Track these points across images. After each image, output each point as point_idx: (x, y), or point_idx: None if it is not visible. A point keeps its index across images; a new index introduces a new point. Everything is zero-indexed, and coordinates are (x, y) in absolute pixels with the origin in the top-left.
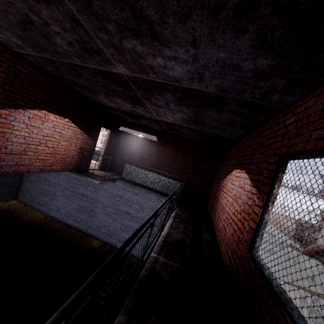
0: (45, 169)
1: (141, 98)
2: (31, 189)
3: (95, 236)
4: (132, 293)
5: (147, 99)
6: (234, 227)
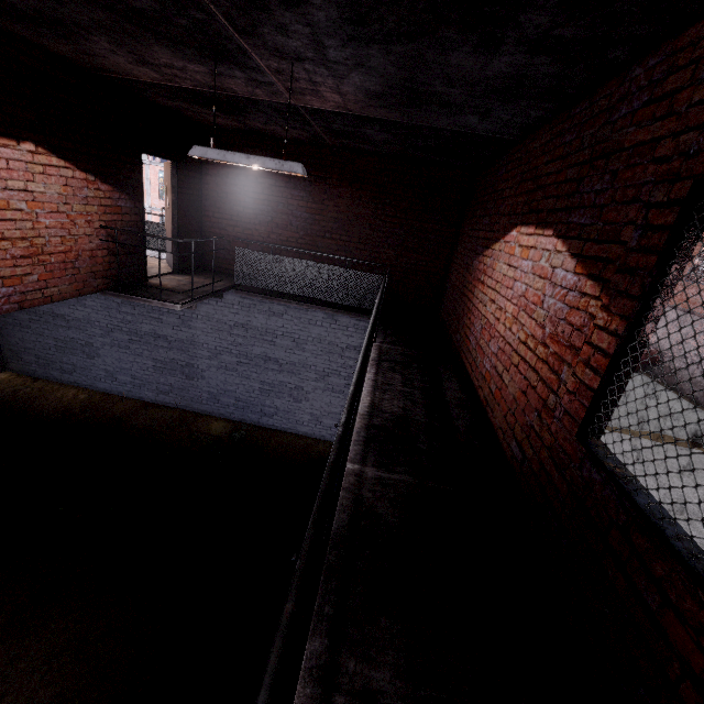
0: (30, 301)
1: (229, 32)
2: (29, 343)
3: (213, 414)
4: (326, 575)
5: (250, 33)
6: (528, 376)
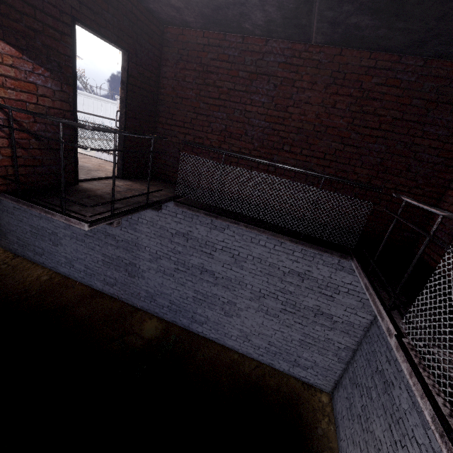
0: None
1: None
2: (13, 226)
3: (148, 311)
4: None
5: None
6: None
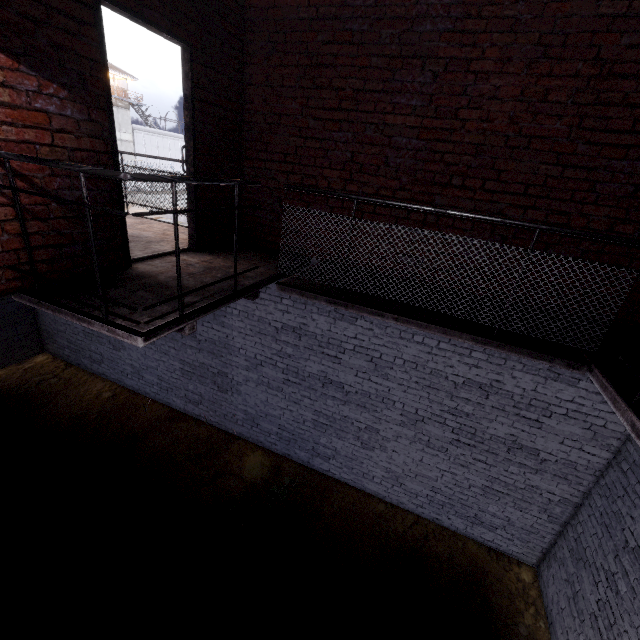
0: None
1: None
2: (60, 325)
3: (250, 439)
4: None
5: None
6: None
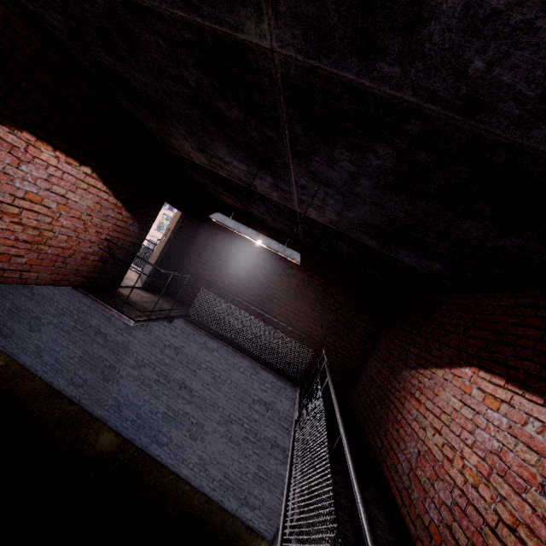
0: (5, 278)
1: (285, 151)
2: None
3: (108, 423)
4: None
5: (301, 157)
6: None
